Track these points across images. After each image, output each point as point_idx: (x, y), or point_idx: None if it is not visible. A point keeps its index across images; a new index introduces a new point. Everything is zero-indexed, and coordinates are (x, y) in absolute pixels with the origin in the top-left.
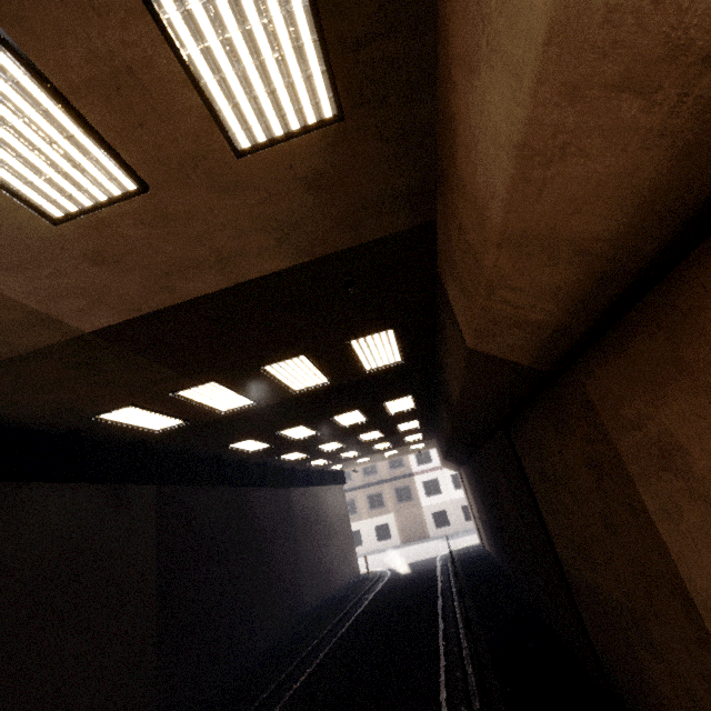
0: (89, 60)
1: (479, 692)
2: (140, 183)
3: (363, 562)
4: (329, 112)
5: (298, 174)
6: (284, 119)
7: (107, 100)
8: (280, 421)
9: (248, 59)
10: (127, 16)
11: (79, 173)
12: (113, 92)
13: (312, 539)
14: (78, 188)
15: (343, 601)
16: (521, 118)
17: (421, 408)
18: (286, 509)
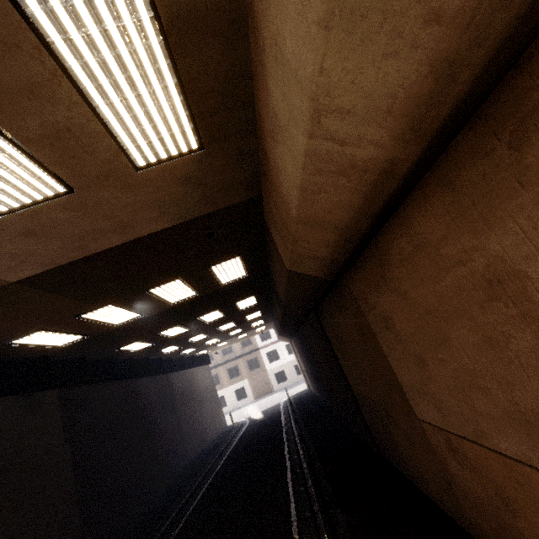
0: (42, 126)
1: (311, 476)
2: (69, 189)
3: (229, 418)
4: (195, 146)
5: (175, 177)
6: (168, 150)
7: (51, 145)
8: (160, 325)
9: (146, 123)
10: (71, 105)
11: (25, 185)
12: (56, 141)
13: (189, 408)
14: (22, 193)
15: (217, 447)
16: (299, 177)
17: (261, 303)
18: (167, 389)
